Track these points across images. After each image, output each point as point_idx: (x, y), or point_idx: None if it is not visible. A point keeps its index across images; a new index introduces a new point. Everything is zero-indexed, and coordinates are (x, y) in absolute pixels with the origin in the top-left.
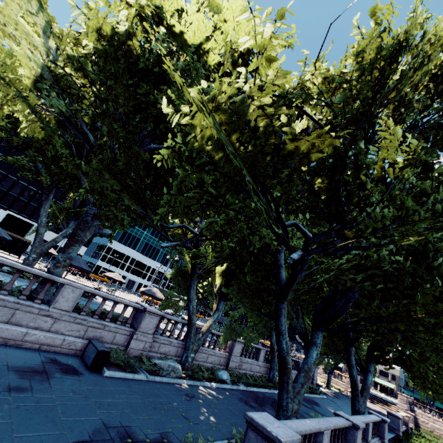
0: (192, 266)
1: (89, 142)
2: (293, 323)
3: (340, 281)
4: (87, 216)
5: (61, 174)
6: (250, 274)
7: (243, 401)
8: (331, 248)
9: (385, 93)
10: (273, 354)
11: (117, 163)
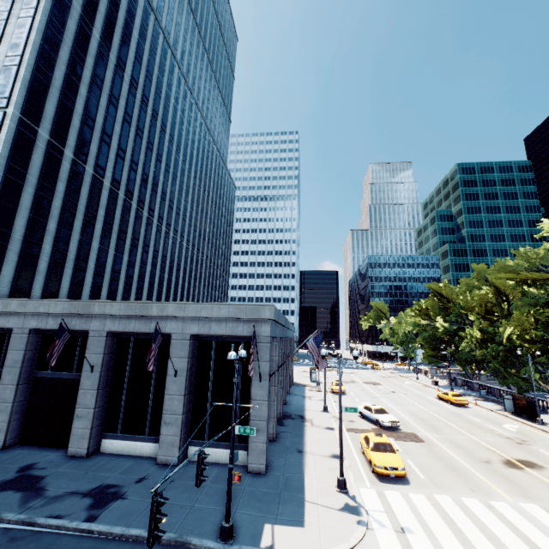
0: None
1: None
2: None
3: None
4: None
5: None
6: None
7: None
8: None
9: None
10: None
11: None
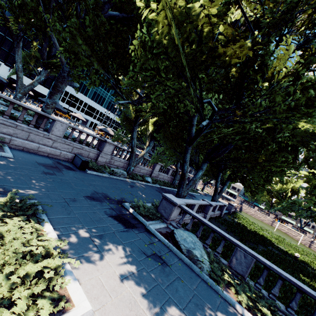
0: (135, 117)
1: (58, 1)
2: (193, 158)
3: (226, 138)
4: (64, 72)
5: (27, 23)
6: (172, 127)
7: (158, 191)
8: (226, 121)
9: (307, 2)
10: (177, 172)
11: (86, 31)
